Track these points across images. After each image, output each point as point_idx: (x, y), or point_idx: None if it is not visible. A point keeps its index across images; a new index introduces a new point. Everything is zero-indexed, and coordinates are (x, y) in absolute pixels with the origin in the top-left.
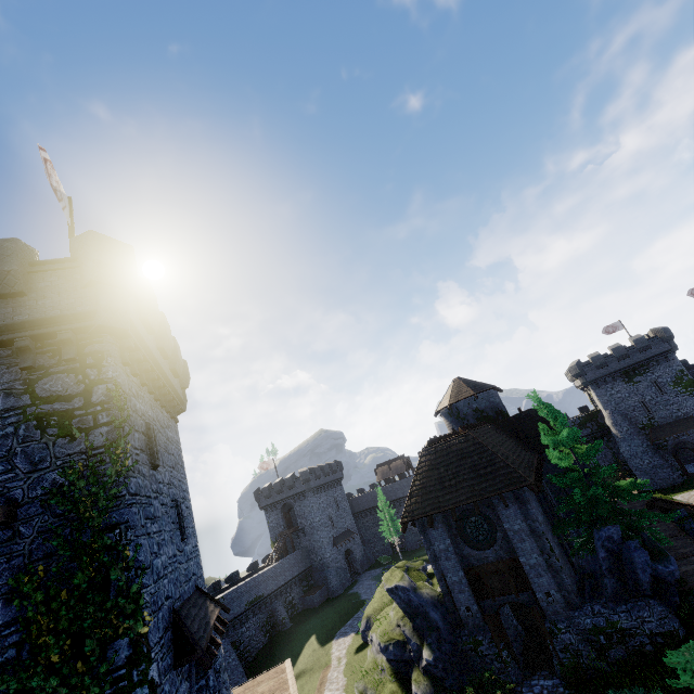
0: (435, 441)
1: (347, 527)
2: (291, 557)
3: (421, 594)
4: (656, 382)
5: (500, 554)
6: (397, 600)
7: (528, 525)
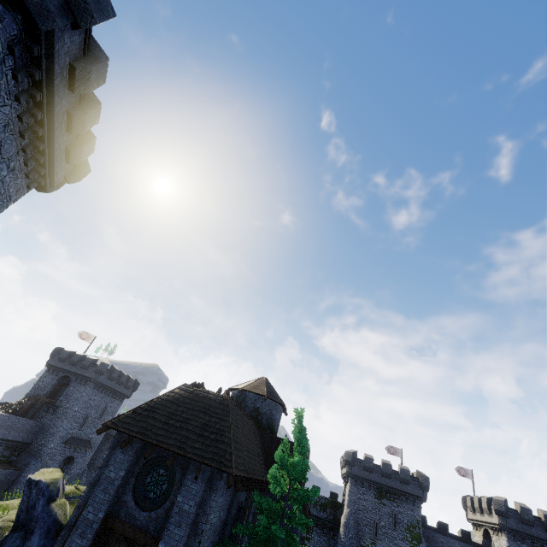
0: (199, 386)
1: (91, 438)
2: (21, 420)
3: (49, 509)
4: (396, 515)
5: (150, 524)
6: (25, 496)
7: (197, 513)
